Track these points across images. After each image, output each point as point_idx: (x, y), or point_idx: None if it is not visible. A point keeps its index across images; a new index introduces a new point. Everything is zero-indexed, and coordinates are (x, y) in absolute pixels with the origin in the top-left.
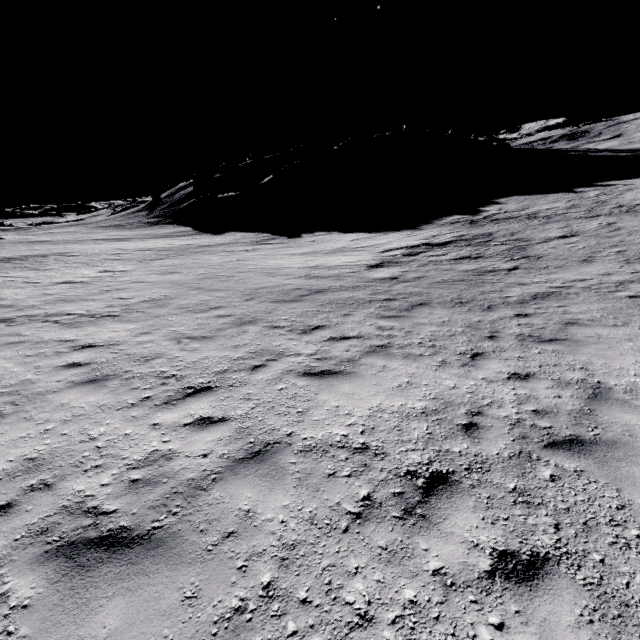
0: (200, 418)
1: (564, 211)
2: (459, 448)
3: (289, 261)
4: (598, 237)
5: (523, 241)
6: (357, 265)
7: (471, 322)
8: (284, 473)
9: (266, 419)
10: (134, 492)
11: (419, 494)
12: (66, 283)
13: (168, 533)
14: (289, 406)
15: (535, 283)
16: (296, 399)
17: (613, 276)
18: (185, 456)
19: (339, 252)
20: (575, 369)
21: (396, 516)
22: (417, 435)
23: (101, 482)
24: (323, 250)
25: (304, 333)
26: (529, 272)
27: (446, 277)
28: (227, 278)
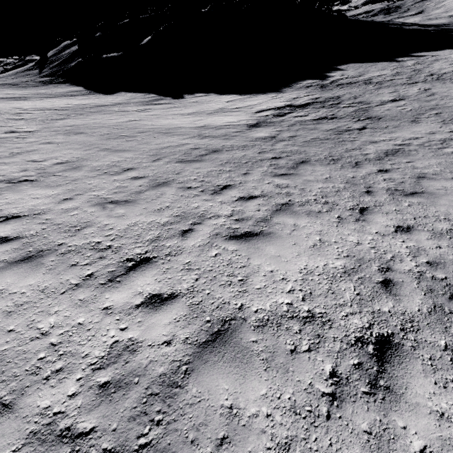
0: (150, 296)
1: (391, 78)
2: (387, 307)
3: (180, 121)
4: (420, 101)
5: (365, 104)
6: (239, 125)
7: (348, 178)
8: (250, 355)
9: (213, 292)
10: (107, 400)
11: (375, 363)
12: None
13: (158, 451)
14: (229, 274)
15: (383, 141)
16: (233, 266)
17: (437, 135)
18: (148, 346)
19: (220, 112)
20: (441, 220)
21: (365, 392)
22: (349, 297)
23: (67, 392)
24: (206, 110)
25: (215, 193)
26: (375, 131)
27: (314, 136)
28: (130, 138)
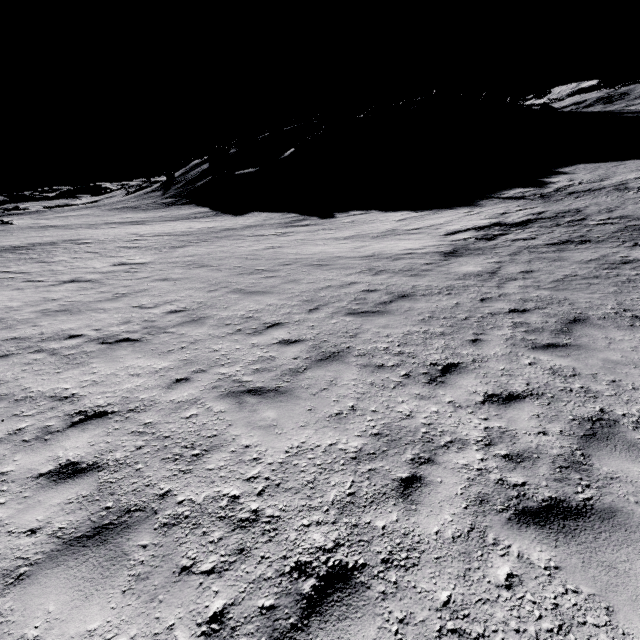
0: None
1: None
2: None
3: (336, 248)
4: None
5: (633, 219)
6: (426, 253)
7: None
8: None
9: None
10: None
11: None
12: (73, 282)
13: None
14: None
15: None
16: (578, 639)
17: None
18: None
19: (391, 235)
20: None
21: None
22: None
23: None
24: (370, 233)
25: (435, 382)
26: None
27: (566, 271)
28: (270, 273)
